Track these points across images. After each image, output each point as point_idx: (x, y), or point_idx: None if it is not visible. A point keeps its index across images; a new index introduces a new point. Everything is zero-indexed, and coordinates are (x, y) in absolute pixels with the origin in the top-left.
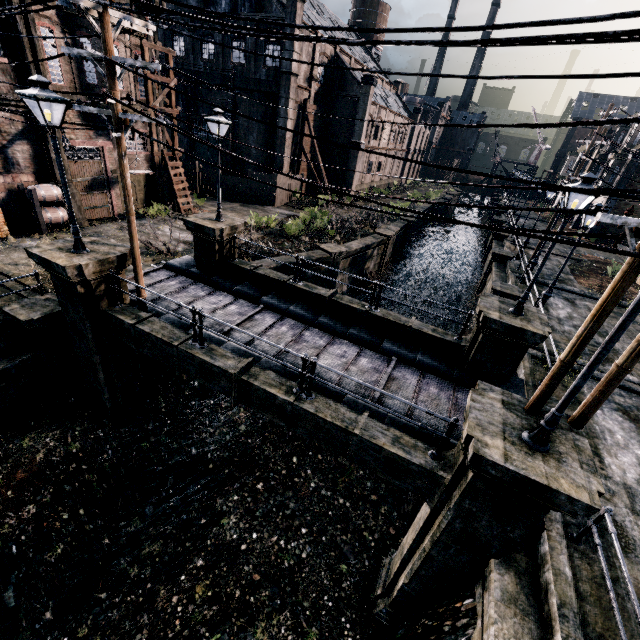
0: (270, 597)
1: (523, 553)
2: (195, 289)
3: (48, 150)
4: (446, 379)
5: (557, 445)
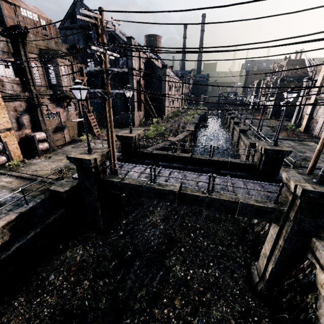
0: (212, 295)
1: (322, 233)
2: (127, 165)
3: (37, 116)
4: (253, 179)
5: None
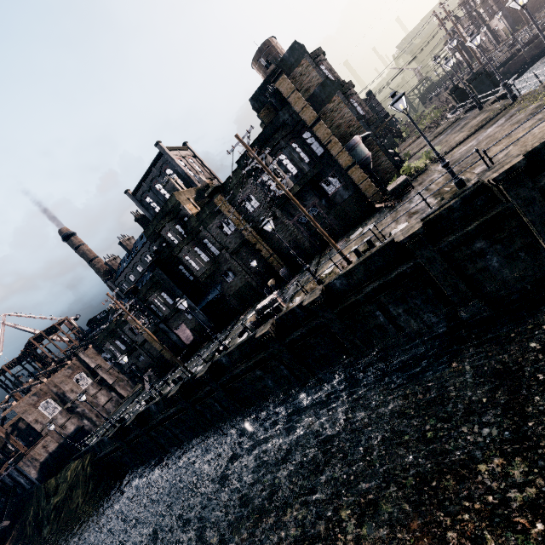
0: None
1: None
2: None
3: None
4: None
5: None
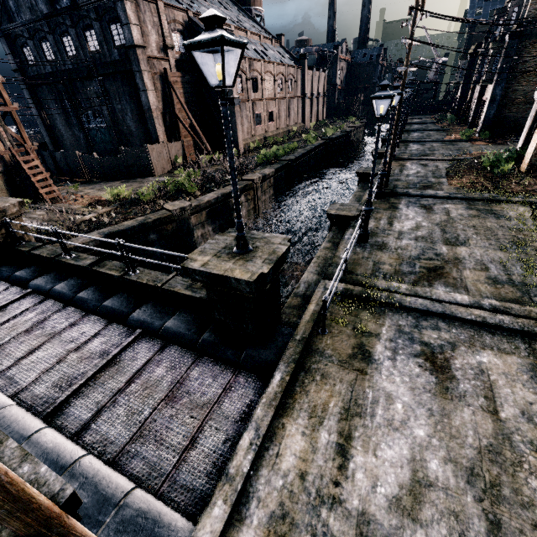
0: None
1: None
2: None
3: None
4: (190, 349)
5: None
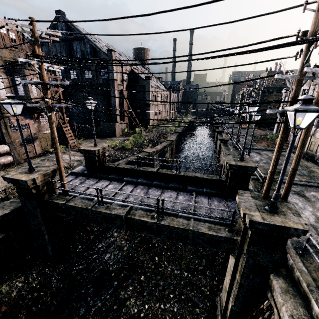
0: None
1: (282, 267)
2: (89, 181)
3: (1, 129)
4: (220, 197)
5: (281, 209)
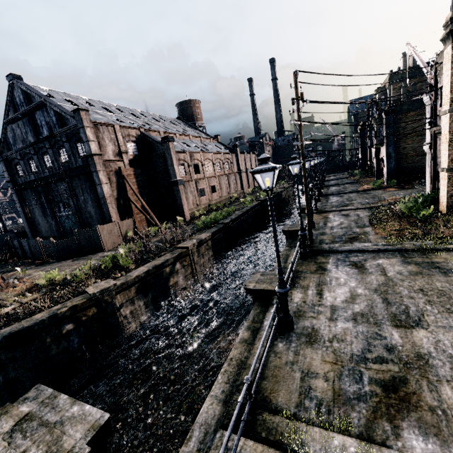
0: None
1: None
2: None
3: None
4: None
5: None
